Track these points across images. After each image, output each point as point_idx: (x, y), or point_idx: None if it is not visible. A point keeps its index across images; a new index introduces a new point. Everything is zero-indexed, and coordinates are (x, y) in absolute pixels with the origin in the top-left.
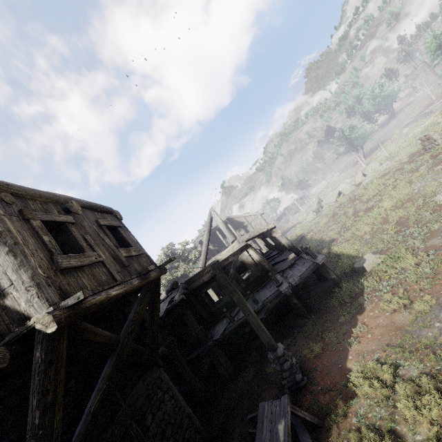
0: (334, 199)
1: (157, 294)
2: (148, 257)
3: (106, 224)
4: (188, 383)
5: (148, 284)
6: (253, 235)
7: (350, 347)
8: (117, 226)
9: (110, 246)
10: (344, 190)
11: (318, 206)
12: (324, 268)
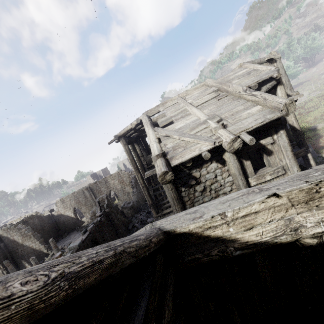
0: None
1: None
2: None
3: None
4: None
5: None
6: None
7: (319, 143)
8: None
9: None
10: None
11: None
12: None
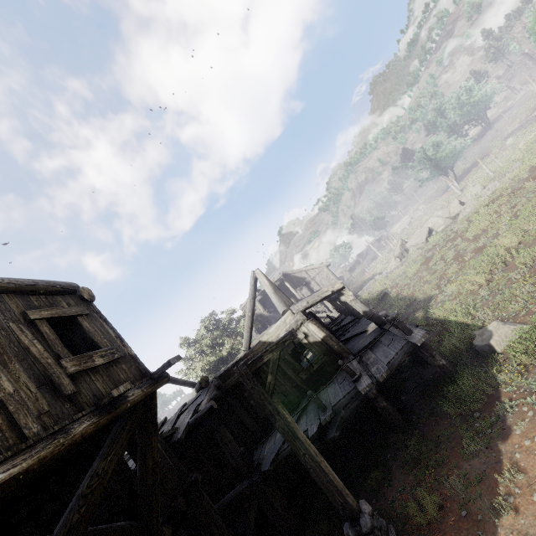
0: (423, 238)
1: (151, 422)
2: (133, 360)
3: (46, 315)
4: None
5: (128, 411)
6: (313, 302)
7: (498, 518)
8: (76, 314)
9: (38, 360)
10: (435, 226)
11: (402, 249)
12: (426, 349)
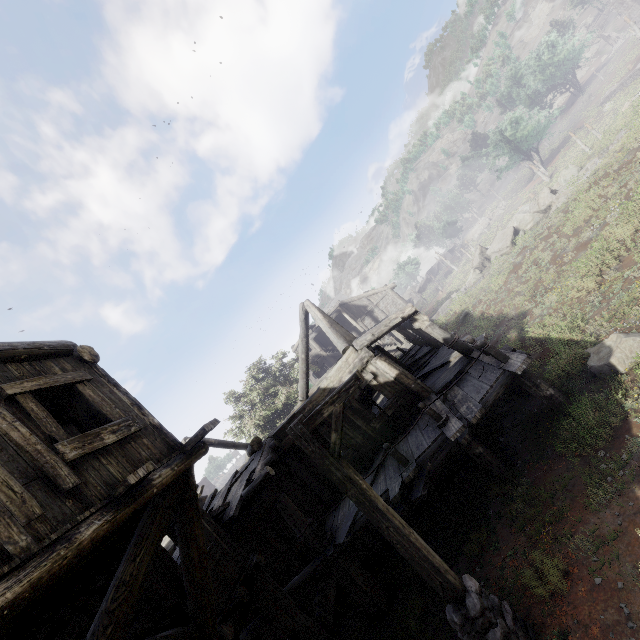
0: (508, 242)
1: (191, 505)
2: (158, 431)
3: (31, 387)
4: (299, 637)
5: (158, 497)
6: (379, 334)
7: None
8: (74, 381)
9: (23, 448)
10: (522, 225)
11: (482, 258)
12: (528, 378)
